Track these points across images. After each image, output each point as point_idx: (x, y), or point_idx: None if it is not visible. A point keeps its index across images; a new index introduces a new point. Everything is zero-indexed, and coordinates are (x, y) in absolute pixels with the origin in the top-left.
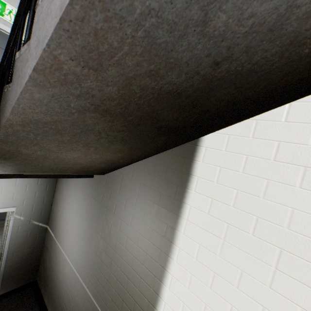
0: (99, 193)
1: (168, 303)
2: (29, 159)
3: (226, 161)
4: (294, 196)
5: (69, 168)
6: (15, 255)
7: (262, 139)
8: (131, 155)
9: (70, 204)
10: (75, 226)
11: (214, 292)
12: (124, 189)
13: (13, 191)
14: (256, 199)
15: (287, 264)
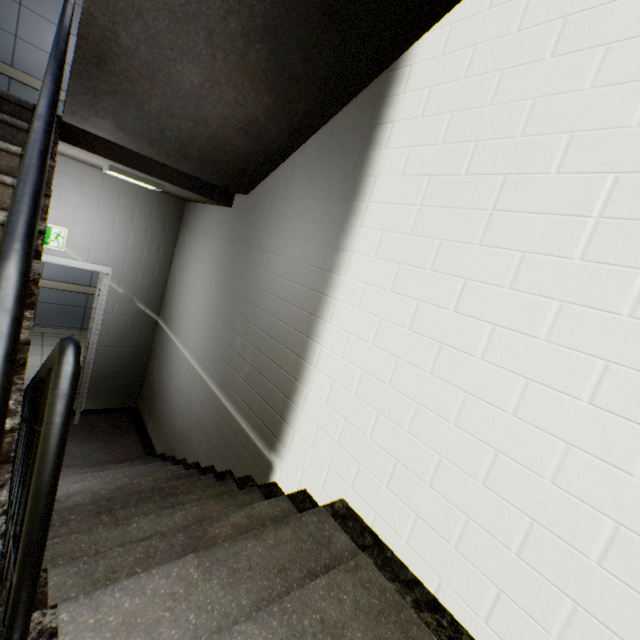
0: (239, 227)
1: (326, 345)
2: (130, 76)
3: (441, 72)
4: (540, 76)
5: (189, 140)
6: (109, 352)
7: (504, 4)
8: (288, 107)
9: (194, 267)
10: (199, 299)
11: (395, 295)
12: (278, 202)
13: (109, 239)
14: (480, 114)
15: (512, 194)
